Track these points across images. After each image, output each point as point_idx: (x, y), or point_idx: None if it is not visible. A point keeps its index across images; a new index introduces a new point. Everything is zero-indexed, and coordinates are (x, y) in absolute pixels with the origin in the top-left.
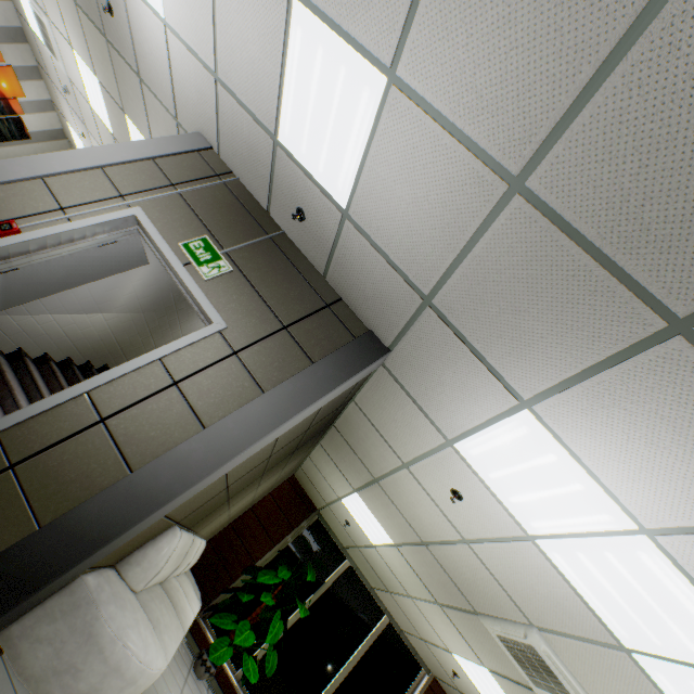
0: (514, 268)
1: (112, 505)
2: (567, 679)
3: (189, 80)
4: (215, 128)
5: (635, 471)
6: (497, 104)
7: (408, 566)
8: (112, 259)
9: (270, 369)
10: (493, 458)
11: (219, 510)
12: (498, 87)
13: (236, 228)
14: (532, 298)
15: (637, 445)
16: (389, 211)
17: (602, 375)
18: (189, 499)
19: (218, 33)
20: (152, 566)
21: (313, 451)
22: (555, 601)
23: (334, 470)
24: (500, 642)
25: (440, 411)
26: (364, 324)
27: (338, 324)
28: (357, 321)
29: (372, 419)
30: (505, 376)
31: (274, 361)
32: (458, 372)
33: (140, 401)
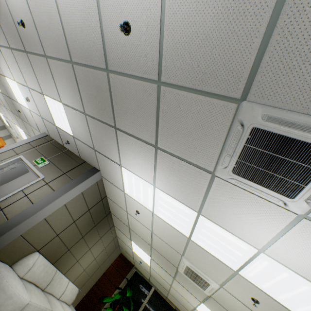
0: (96, 131)
1: (0, 229)
2: (200, 273)
3: (38, 120)
4: (46, 129)
5: (140, 168)
6: (74, 101)
7: (159, 266)
8: (16, 173)
9: (58, 185)
10: (130, 189)
11: (68, 257)
12: (73, 98)
13: (53, 152)
14: (102, 136)
15: (134, 161)
16: (77, 131)
17: (119, 147)
18: (33, 232)
19: (38, 107)
20: (26, 265)
21: (116, 232)
22: (173, 235)
23: (123, 235)
24: (186, 276)
25: (116, 182)
26: (93, 166)
27: (83, 168)
28: (90, 166)
29: (113, 200)
30: (114, 160)
31: (60, 182)
32: (110, 166)
33: (14, 202)
